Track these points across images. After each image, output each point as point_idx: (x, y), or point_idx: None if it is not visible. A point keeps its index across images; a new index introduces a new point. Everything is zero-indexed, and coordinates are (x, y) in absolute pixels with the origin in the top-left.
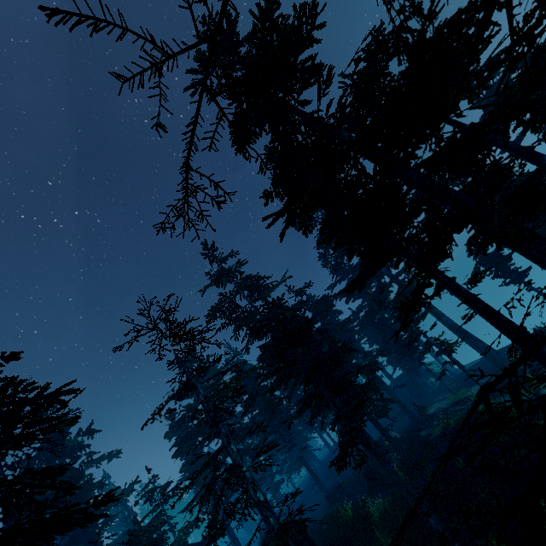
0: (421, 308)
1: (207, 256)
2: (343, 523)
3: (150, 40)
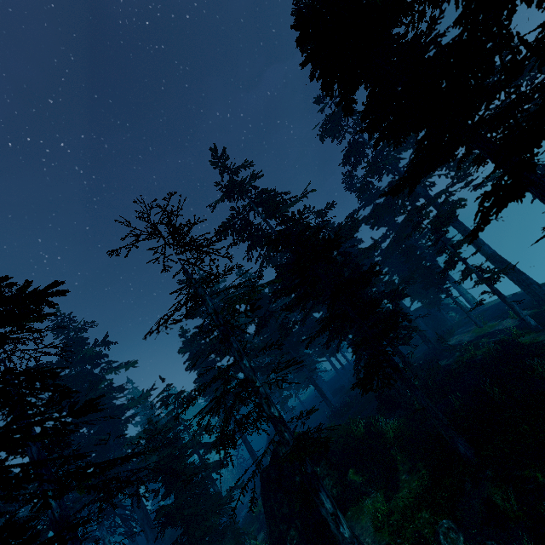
0: (507, 204)
1: (217, 166)
2: (354, 438)
3: None
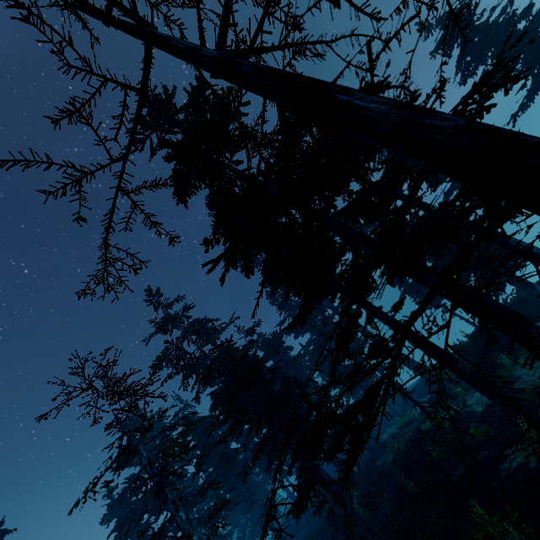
0: (354, 337)
1: (152, 302)
2: None
3: (71, 166)
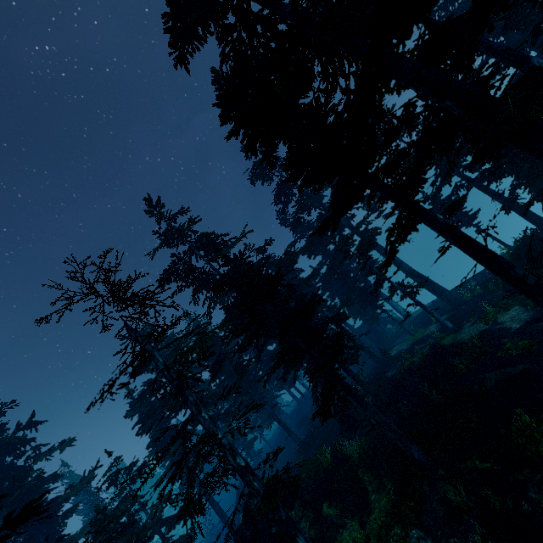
0: (406, 237)
1: (153, 214)
2: (323, 469)
3: None
